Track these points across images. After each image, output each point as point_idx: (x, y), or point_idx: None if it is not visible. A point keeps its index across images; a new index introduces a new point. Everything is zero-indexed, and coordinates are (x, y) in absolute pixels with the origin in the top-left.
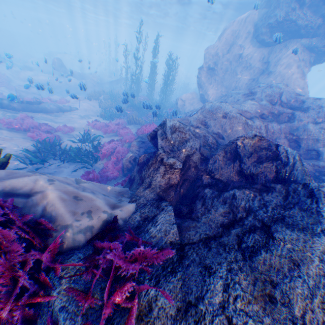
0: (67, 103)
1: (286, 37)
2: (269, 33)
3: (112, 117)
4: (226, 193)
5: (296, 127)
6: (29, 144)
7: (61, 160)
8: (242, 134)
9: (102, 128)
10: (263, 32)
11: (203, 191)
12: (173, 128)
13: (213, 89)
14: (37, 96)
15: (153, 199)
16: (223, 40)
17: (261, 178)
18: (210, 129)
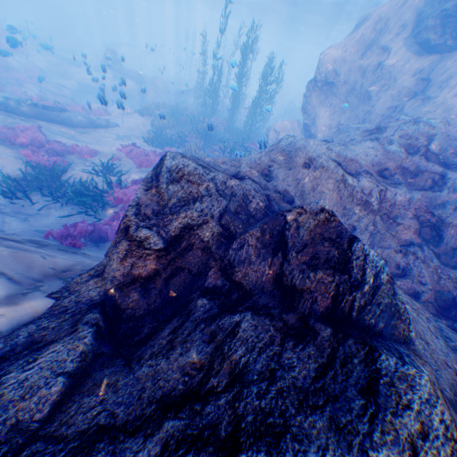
0: (108, 116)
1: None
2: (440, 28)
3: (164, 144)
4: (227, 318)
5: (442, 202)
6: (20, 167)
7: (53, 198)
8: (332, 200)
9: (136, 158)
10: (429, 26)
11: (197, 300)
12: (177, 172)
13: (325, 118)
14: (69, 100)
15: (89, 300)
16: (358, 36)
17: (306, 302)
18: (273, 183)
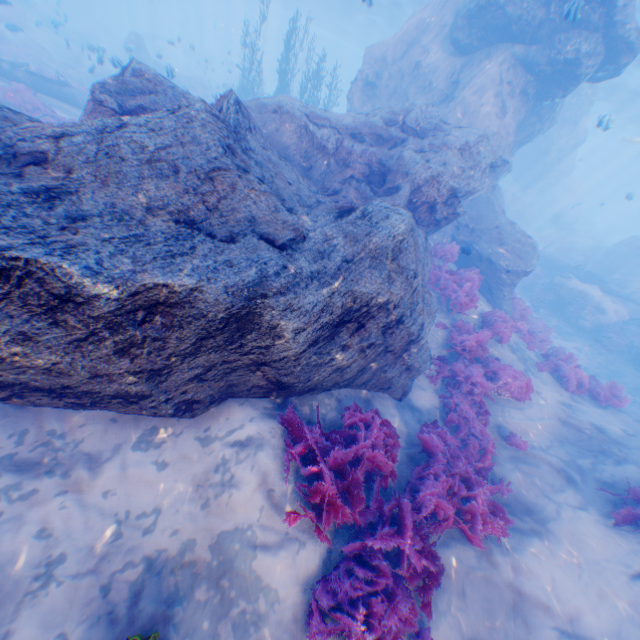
0: None
1: (493, 40)
2: (468, 29)
3: None
4: None
5: (392, 155)
6: None
7: None
8: (291, 140)
9: None
10: (458, 26)
11: None
12: (140, 73)
13: None
14: (76, 83)
15: None
16: (401, 36)
17: None
18: None
